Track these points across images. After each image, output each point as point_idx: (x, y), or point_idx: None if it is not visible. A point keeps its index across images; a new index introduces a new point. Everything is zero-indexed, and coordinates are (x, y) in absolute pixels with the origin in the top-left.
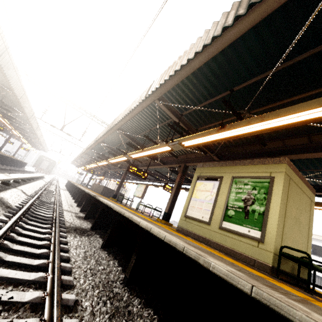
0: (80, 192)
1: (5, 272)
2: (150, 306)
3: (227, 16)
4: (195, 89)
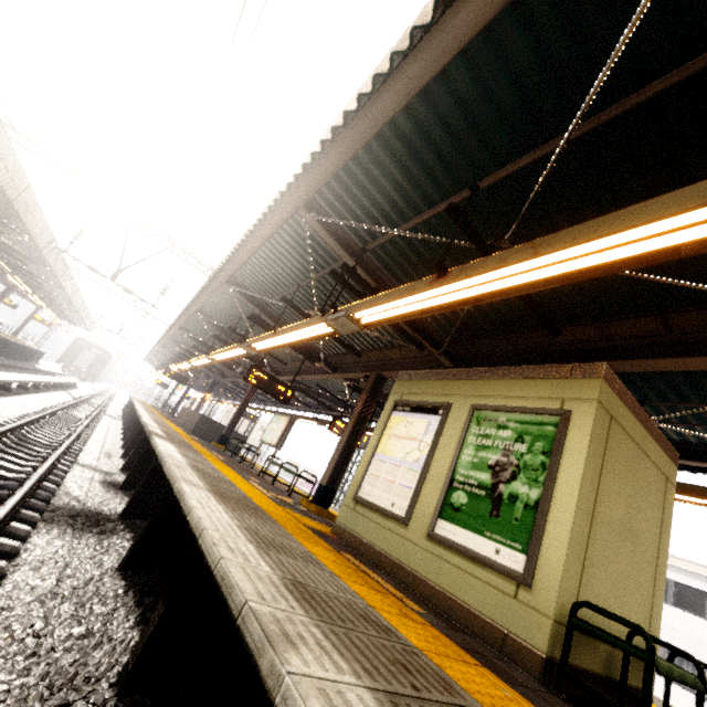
0: (137, 426)
1: None
2: None
3: None
4: (391, 185)
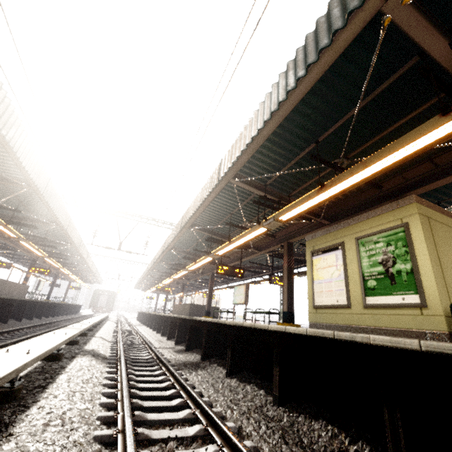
0: (164, 321)
1: (154, 416)
2: (318, 418)
3: (287, 79)
4: (273, 154)
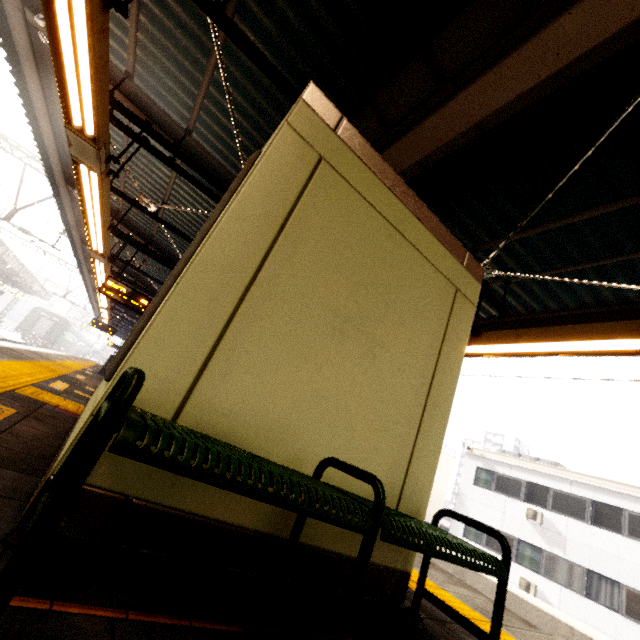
0: None
1: None
2: None
3: None
4: None
